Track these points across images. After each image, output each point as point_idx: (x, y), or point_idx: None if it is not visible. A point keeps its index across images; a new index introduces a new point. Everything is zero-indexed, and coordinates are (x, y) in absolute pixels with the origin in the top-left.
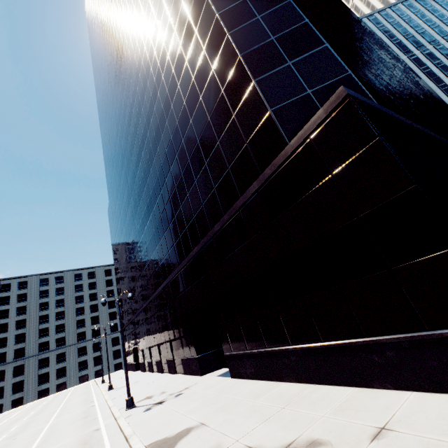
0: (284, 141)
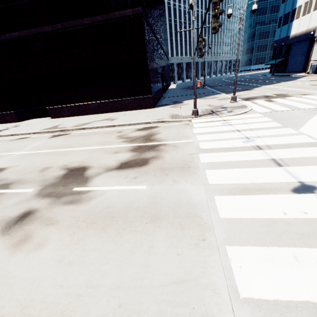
0: (112, 9)
